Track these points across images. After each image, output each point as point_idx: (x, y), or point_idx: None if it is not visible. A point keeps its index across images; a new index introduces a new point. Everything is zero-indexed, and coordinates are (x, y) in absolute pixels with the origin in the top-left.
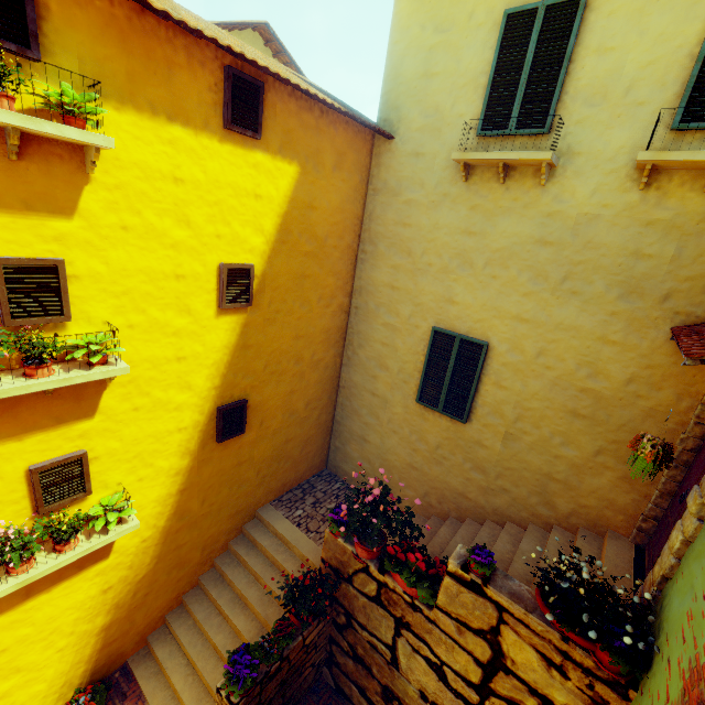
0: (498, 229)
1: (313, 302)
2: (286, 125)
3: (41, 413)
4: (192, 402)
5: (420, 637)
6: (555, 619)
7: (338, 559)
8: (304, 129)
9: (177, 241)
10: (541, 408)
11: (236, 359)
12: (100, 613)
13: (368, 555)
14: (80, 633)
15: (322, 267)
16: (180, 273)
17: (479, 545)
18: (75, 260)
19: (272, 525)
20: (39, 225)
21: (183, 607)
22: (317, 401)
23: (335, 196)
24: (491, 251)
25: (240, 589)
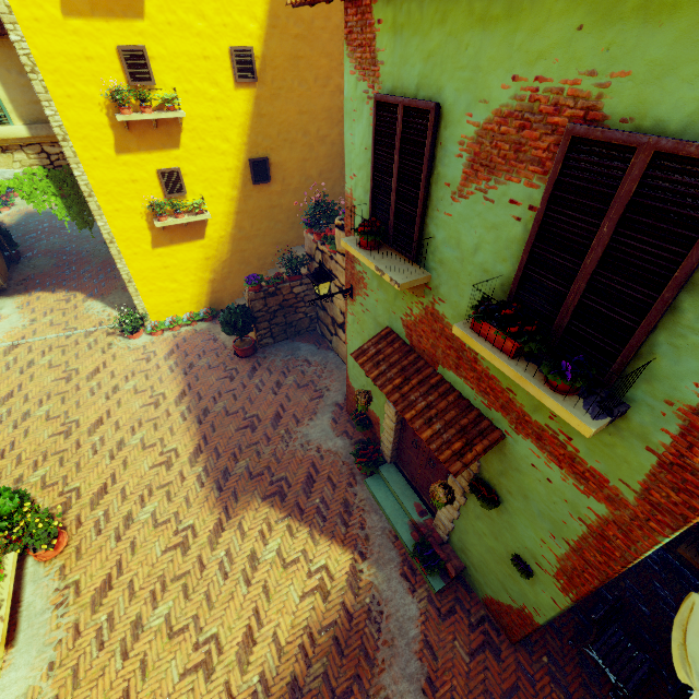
0: None
1: (310, 82)
2: None
3: (155, 140)
4: (231, 152)
5: (335, 275)
6: None
7: (310, 248)
8: None
9: (200, 31)
10: None
11: (255, 125)
12: (207, 271)
13: (317, 238)
14: (200, 278)
15: (313, 49)
16: (206, 55)
17: None
18: (151, 47)
19: (298, 254)
20: (131, 26)
21: None
22: (329, 173)
23: None
24: None
25: None
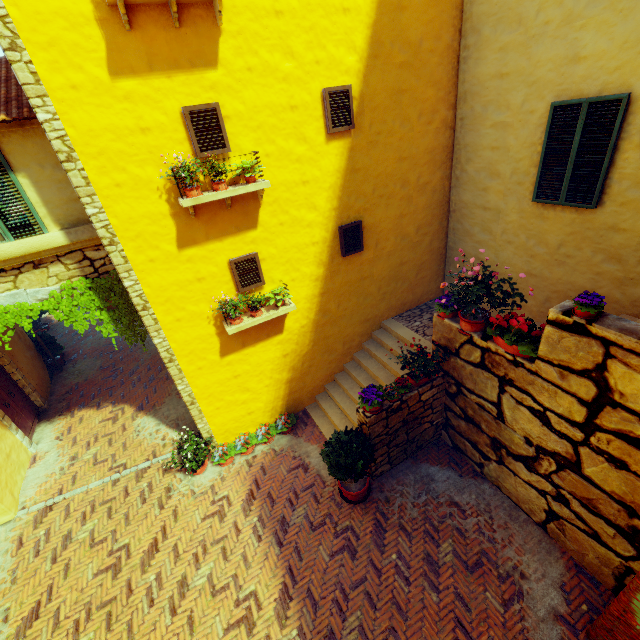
0: None
1: (413, 120)
2: None
3: (228, 223)
4: (318, 221)
5: (522, 390)
6: None
7: (446, 337)
8: None
9: (287, 74)
10: None
11: (347, 183)
12: (284, 370)
13: (471, 328)
14: (276, 380)
15: (419, 78)
16: (293, 105)
17: (586, 292)
18: (225, 104)
19: (394, 331)
20: (200, 78)
21: (335, 382)
22: (427, 227)
23: None
24: None
25: (372, 372)
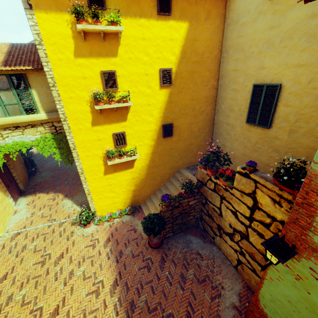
0: (287, 19)
1: (199, 84)
2: (182, 5)
3: (114, 118)
4: (153, 121)
5: (228, 201)
6: (277, 182)
7: (202, 177)
8: (190, 5)
9: (145, 62)
10: (310, 112)
11: (168, 107)
12: (132, 185)
13: (211, 173)
14: (127, 189)
15: (202, 67)
16: (146, 73)
17: (251, 160)
18: (118, 70)
19: (184, 174)
20: (109, 60)
21: (155, 194)
22: (203, 129)
23: (207, 33)
24: (283, 33)
25: (172, 191)
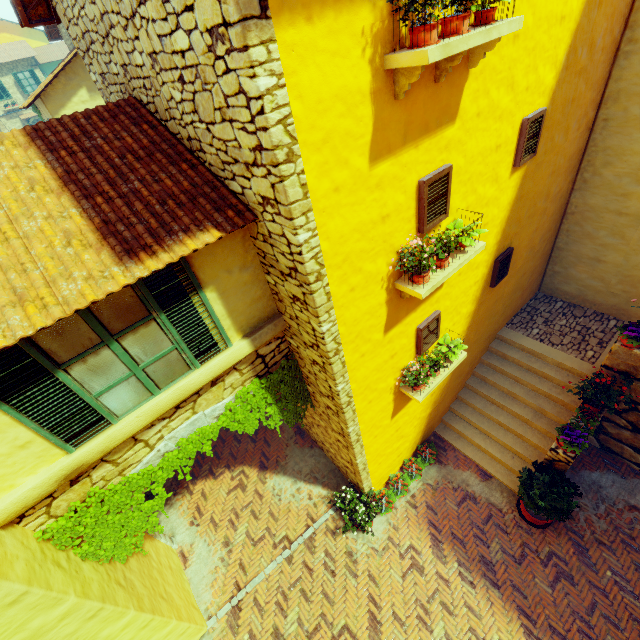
0: None
1: (569, 129)
2: None
3: None
4: (483, 260)
5: None
6: None
7: (630, 365)
8: None
9: (502, 110)
10: None
11: (511, 213)
12: (428, 407)
13: None
14: (421, 418)
15: (585, 82)
16: (498, 144)
17: None
18: (451, 162)
19: (518, 343)
20: (439, 139)
21: (459, 401)
22: (547, 233)
23: None
24: None
25: (507, 389)
